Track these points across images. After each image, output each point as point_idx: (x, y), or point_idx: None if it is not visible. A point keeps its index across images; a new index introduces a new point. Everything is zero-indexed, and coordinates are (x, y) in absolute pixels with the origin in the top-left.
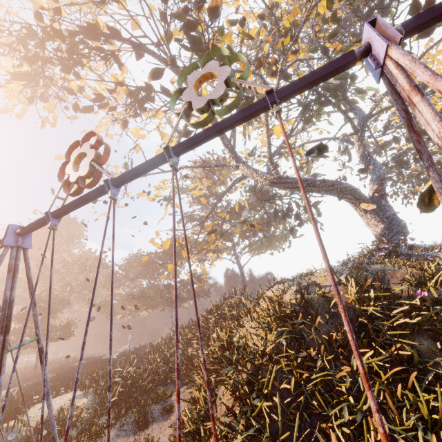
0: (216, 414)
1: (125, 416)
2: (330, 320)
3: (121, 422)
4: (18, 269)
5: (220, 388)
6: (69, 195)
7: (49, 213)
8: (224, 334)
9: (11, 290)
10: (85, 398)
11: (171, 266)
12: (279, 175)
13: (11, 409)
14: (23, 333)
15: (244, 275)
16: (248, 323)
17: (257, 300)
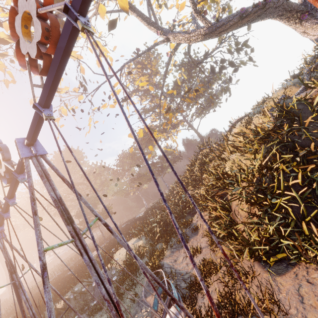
0: (239, 219)
1: (170, 241)
2: (316, 117)
3: (170, 245)
4: (48, 173)
5: (232, 204)
6: (41, 74)
7: (36, 104)
8: (215, 171)
9: (53, 191)
10: (141, 241)
11: (151, 147)
12: (209, 23)
13: (104, 260)
14: (85, 216)
15: (200, 135)
16: (232, 155)
17: (222, 143)
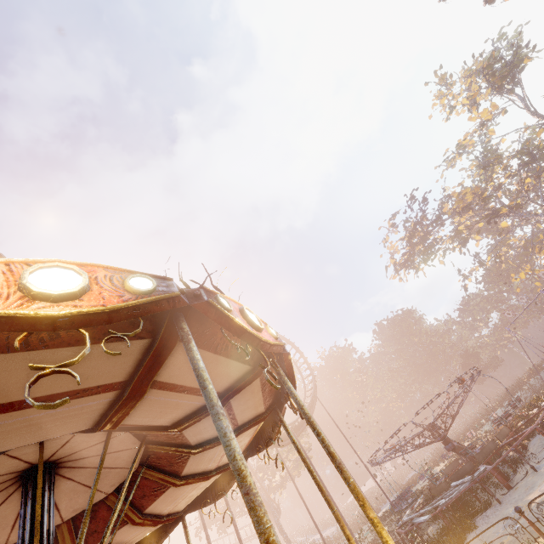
0: None
1: None
2: None
3: None
4: None
5: None
6: None
7: None
8: None
9: None
10: None
11: (537, 283)
12: None
13: None
14: None
15: None
16: None
17: None
